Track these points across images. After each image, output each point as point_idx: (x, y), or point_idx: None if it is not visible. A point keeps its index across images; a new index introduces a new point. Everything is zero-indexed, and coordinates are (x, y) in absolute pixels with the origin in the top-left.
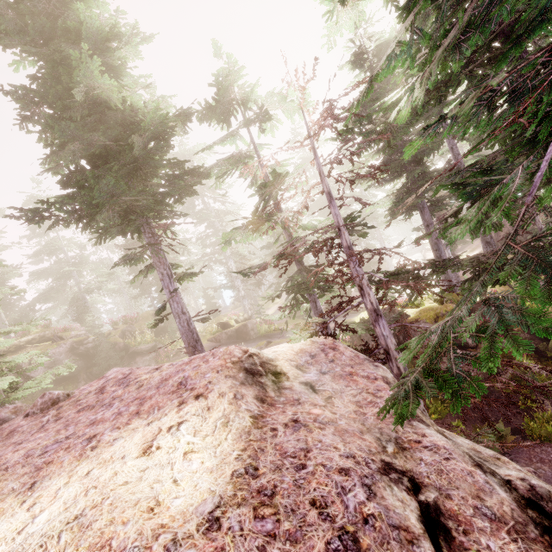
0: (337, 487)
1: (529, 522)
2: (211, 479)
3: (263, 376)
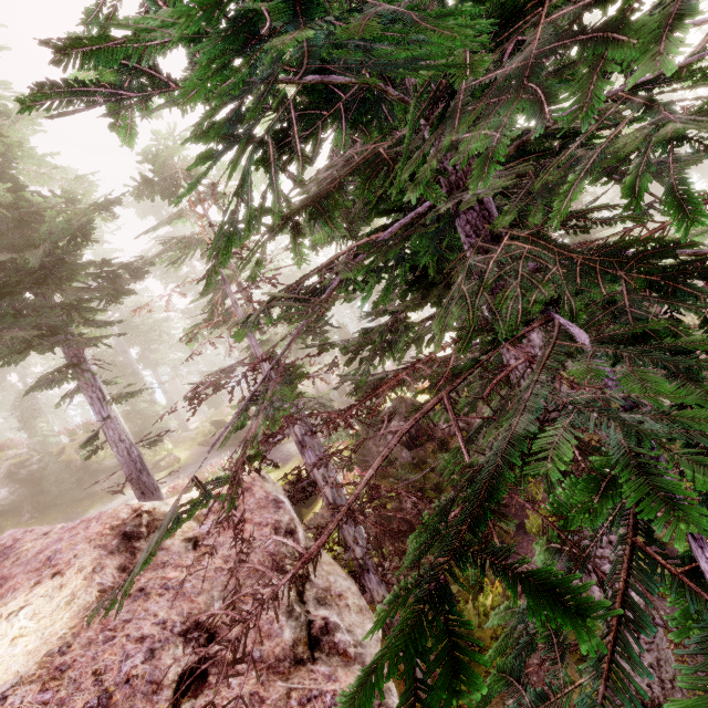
0: (123, 655)
1: (288, 658)
2: (24, 661)
3: (142, 539)
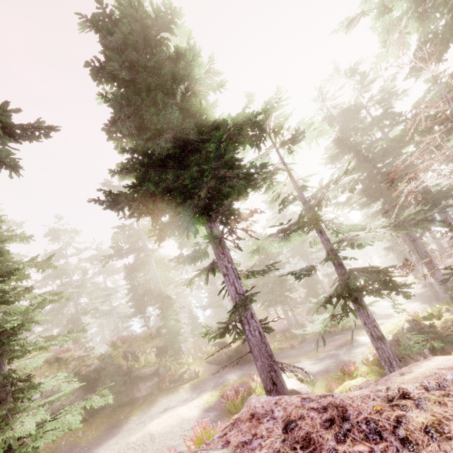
0: None
1: None
2: None
3: None
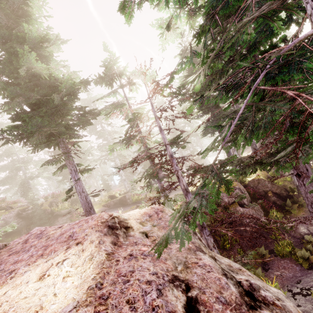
0: (142, 292)
1: (243, 303)
2: (75, 292)
3: (118, 229)
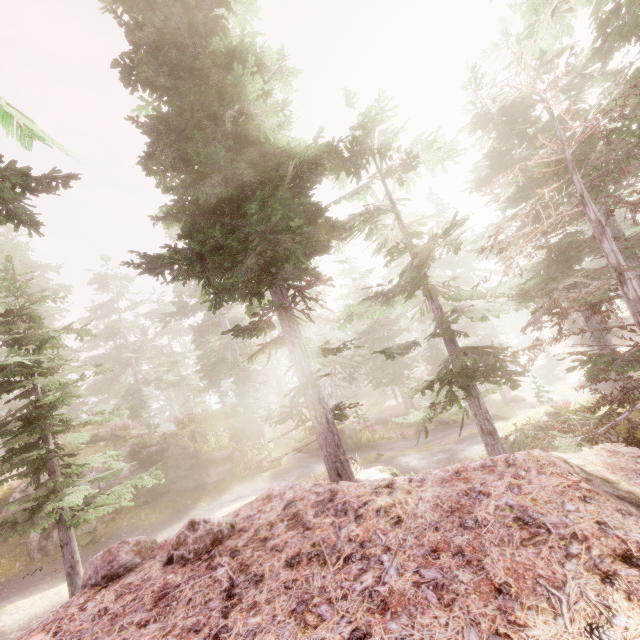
0: None
1: None
2: None
3: None
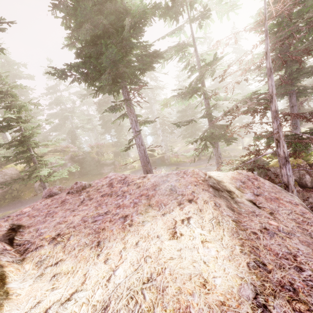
0: None
1: None
2: (233, 267)
3: (223, 192)
